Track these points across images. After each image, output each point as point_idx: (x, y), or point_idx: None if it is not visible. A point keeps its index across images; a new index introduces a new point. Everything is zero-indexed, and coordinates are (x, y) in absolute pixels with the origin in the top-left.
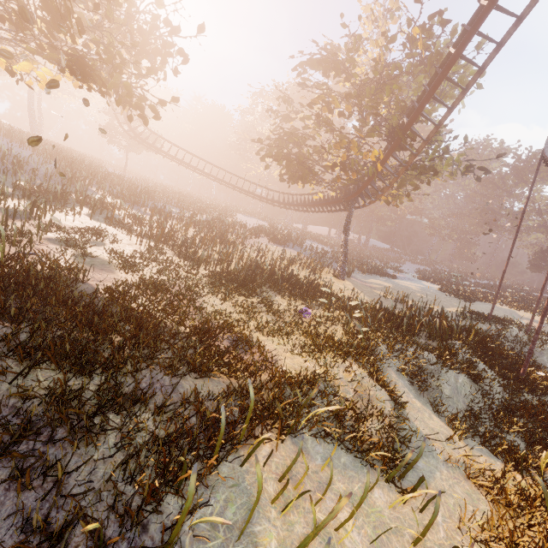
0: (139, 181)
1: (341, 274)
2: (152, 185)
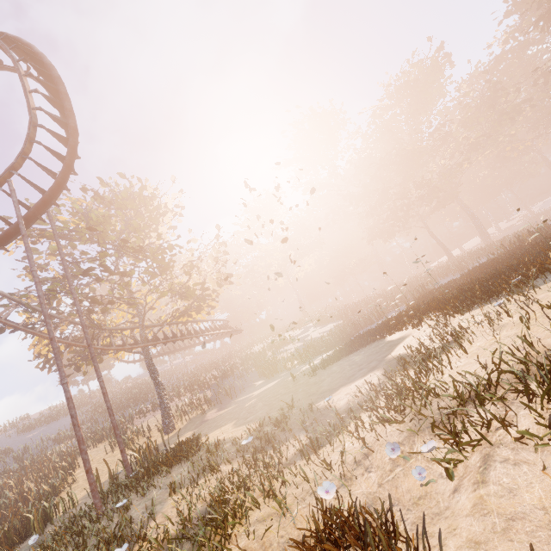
0: (185, 373)
1: (163, 427)
2: (169, 379)
